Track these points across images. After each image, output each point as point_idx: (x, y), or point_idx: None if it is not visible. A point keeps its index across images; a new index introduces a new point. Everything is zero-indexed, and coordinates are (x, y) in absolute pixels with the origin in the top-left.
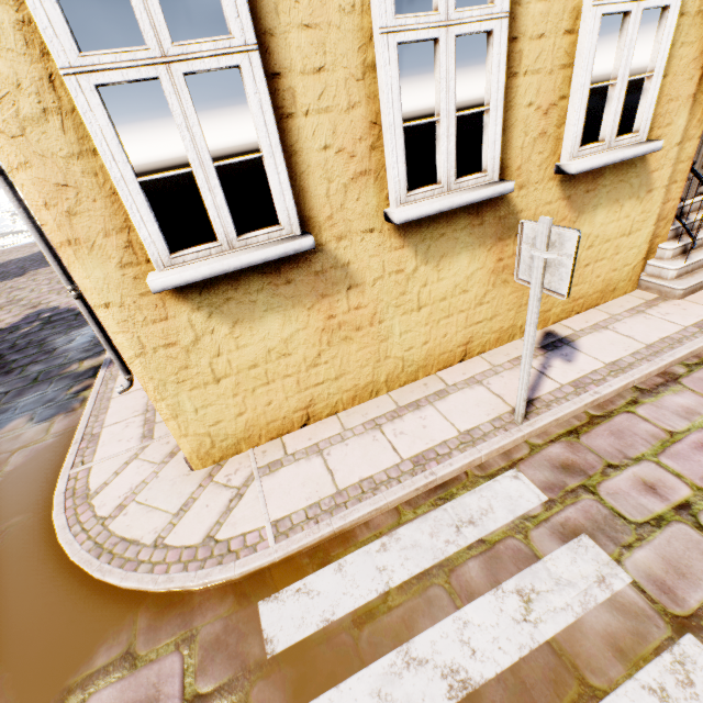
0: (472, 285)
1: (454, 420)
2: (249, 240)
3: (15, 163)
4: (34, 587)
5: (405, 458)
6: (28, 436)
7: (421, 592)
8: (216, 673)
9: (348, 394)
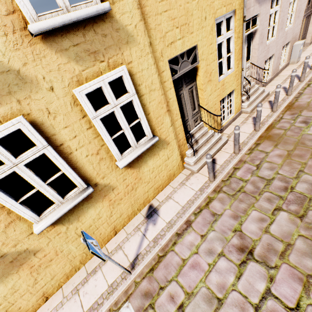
0: (102, 214)
1: (107, 277)
2: None
3: None
4: None
5: (85, 311)
6: None
7: None
8: None
9: (63, 278)
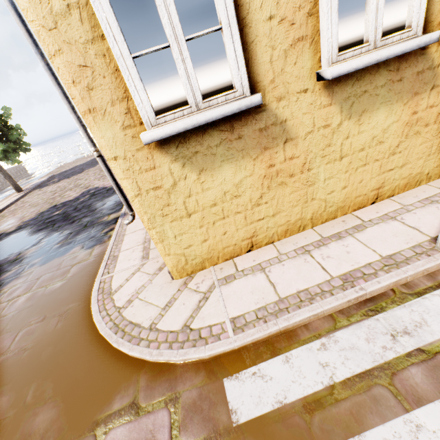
0: (388, 136)
1: (374, 247)
2: (211, 101)
3: (53, 51)
4: (80, 348)
5: (334, 276)
6: (80, 257)
7: (365, 390)
8: (194, 431)
9: (282, 228)
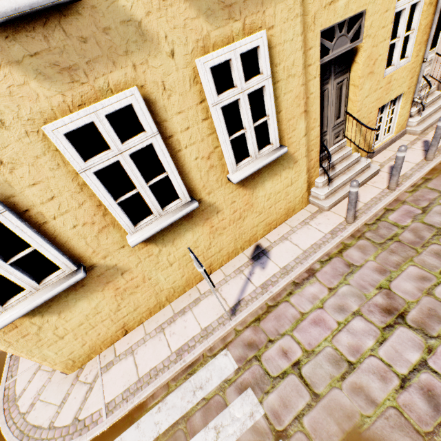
0: (200, 243)
1: (200, 320)
2: (47, 282)
3: None
4: None
5: (173, 351)
6: None
7: (173, 434)
8: None
9: (146, 313)
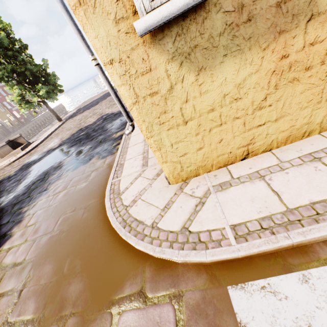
0: None
1: None
2: None
3: None
4: (98, 236)
5: None
6: (97, 165)
7: None
8: None
9: (283, 135)
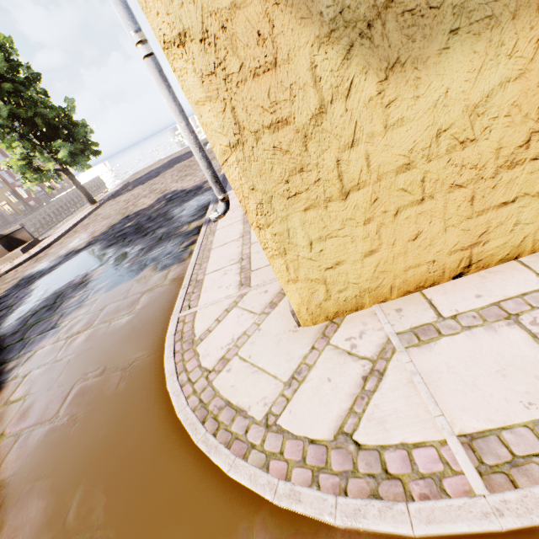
0: None
1: None
2: None
3: None
4: (147, 435)
5: None
6: (153, 281)
7: None
8: None
9: None
